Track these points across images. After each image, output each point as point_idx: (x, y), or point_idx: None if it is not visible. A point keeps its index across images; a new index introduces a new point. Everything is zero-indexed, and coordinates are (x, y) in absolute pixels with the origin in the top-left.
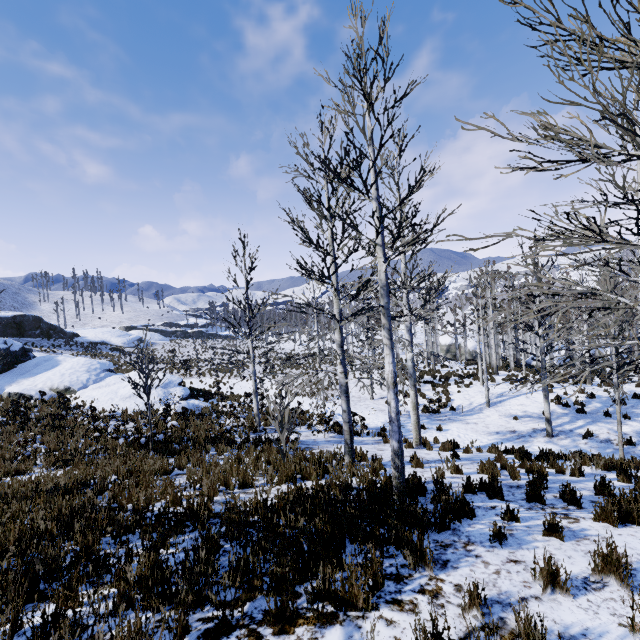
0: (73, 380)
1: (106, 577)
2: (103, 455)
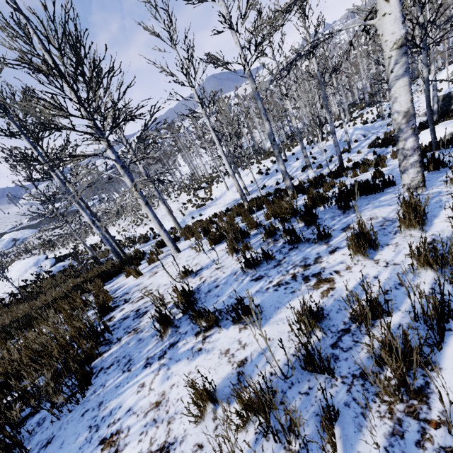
0: None
1: None
2: None
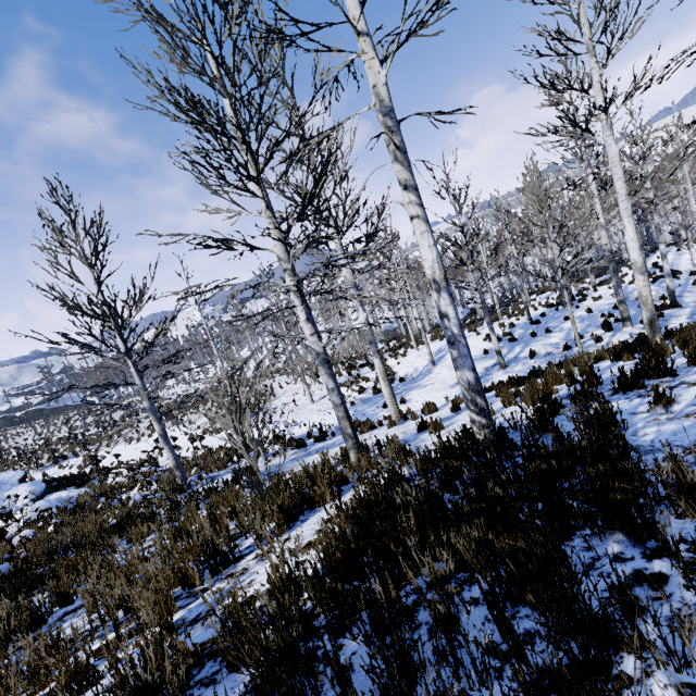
0: None
1: None
2: None
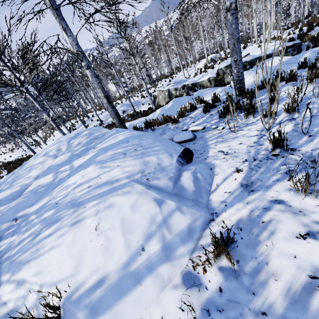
0: None
1: None
2: None
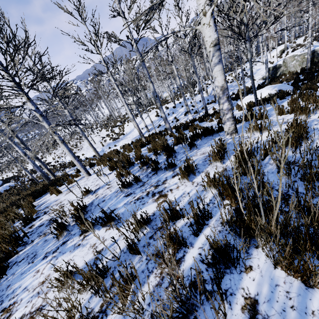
0: None
1: None
2: None
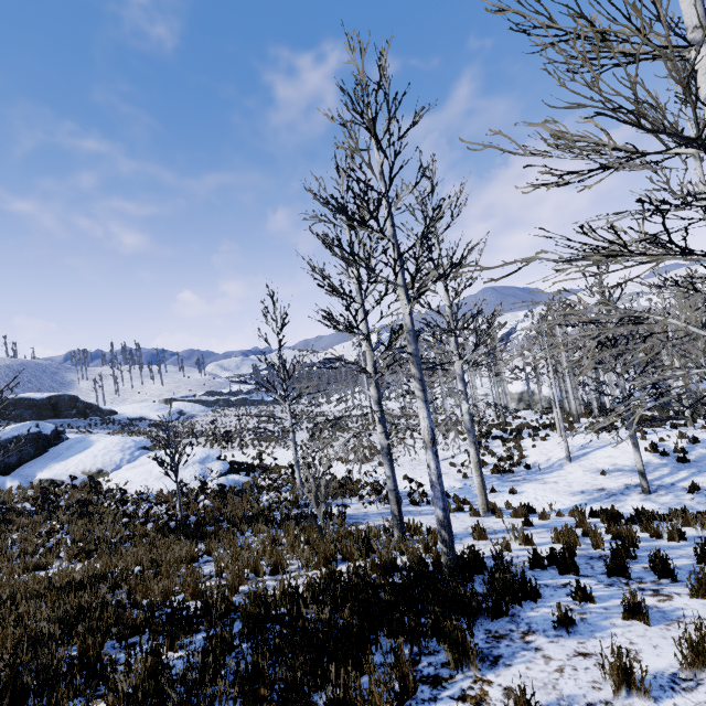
0: (106, 461)
1: (103, 689)
2: (130, 543)
